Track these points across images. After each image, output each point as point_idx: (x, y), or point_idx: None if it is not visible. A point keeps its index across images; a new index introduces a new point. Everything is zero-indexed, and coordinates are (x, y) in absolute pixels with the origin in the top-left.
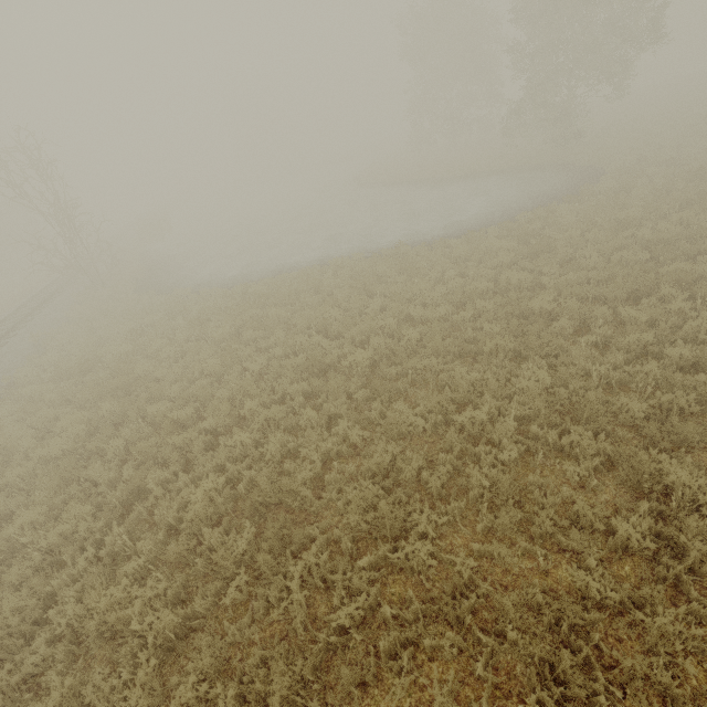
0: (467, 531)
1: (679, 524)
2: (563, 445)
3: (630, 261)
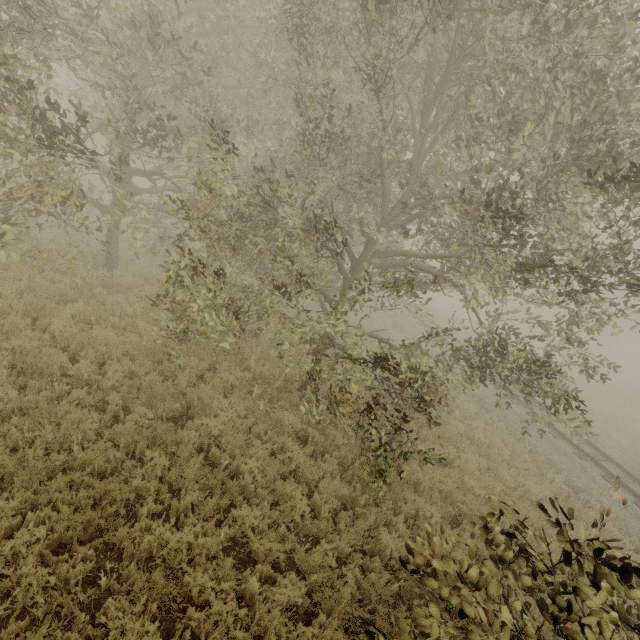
0: None
1: None
2: None
3: None
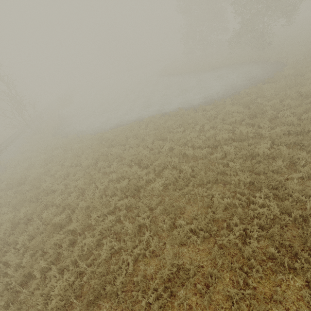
0: None
1: None
2: (295, 267)
3: None
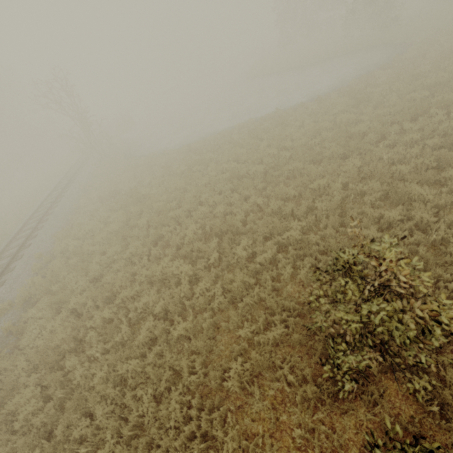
0: (316, 229)
1: (413, 207)
2: (365, 191)
3: (417, 99)
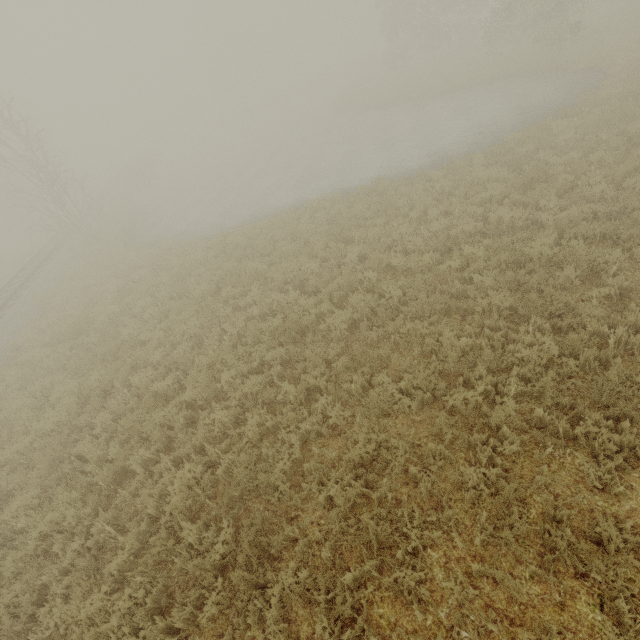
0: (464, 545)
1: None
2: (576, 435)
3: None
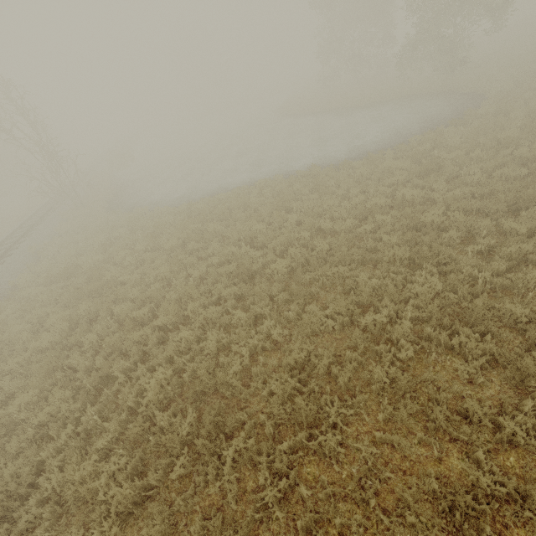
0: (371, 421)
1: None
2: (453, 345)
3: (509, 177)
